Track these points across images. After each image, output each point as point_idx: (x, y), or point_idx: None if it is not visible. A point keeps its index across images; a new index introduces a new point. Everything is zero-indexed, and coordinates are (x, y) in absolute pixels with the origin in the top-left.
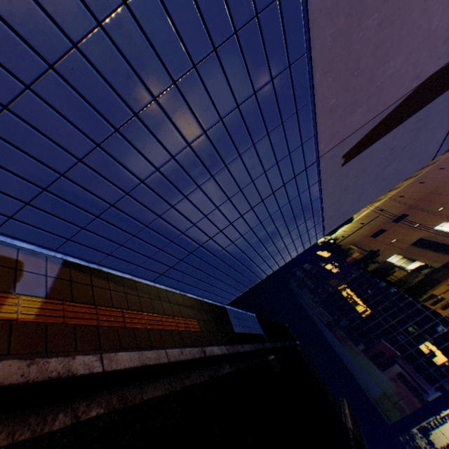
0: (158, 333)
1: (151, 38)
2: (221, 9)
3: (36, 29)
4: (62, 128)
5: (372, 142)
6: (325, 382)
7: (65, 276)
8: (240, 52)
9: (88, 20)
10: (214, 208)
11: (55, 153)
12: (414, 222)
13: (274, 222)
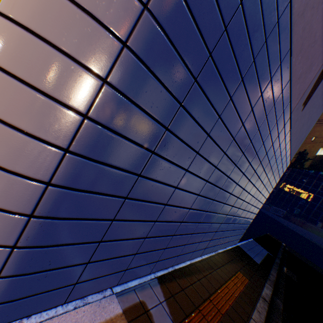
0: (237, 304)
1: (208, 95)
2: (246, 49)
3: (145, 132)
4: (156, 190)
5: (318, 84)
6: (320, 268)
7: (167, 293)
8: (255, 71)
9: (174, 106)
10: (235, 185)
11: (151, 209)
12: (321, 119)
13: (265, 172)
